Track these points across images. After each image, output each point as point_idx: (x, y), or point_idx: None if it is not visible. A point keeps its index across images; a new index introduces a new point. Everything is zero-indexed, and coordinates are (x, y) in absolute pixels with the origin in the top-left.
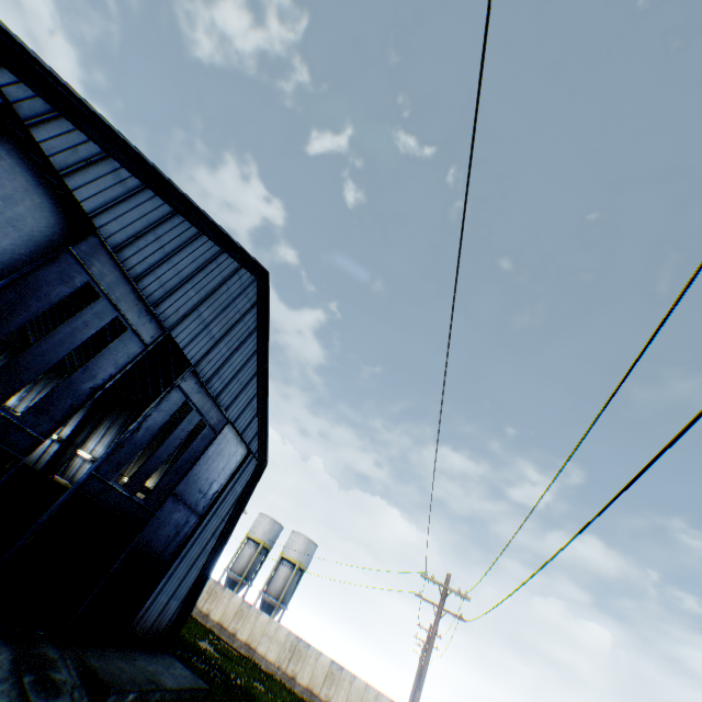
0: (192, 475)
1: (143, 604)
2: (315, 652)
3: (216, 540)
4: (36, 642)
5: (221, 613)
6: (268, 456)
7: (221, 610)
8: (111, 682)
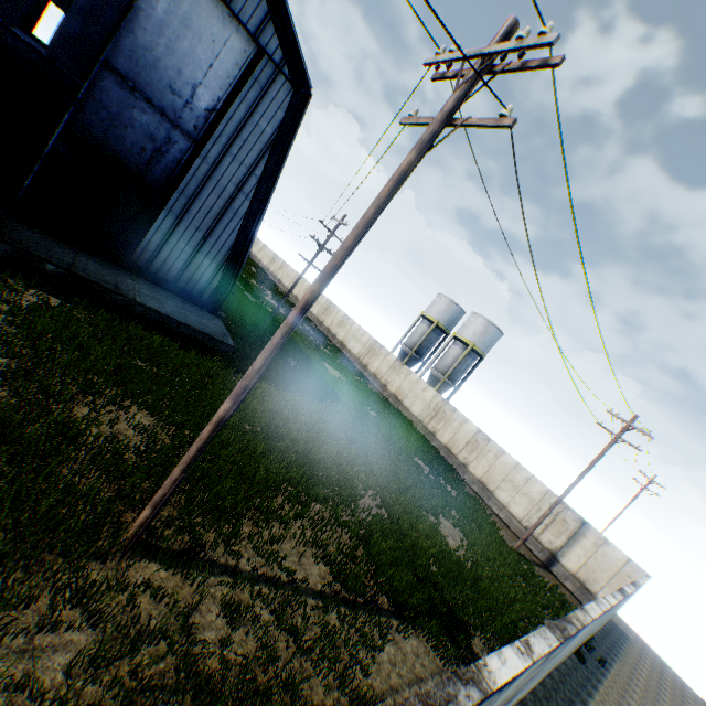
0: (139, 49)
1: (142, 234)
2: (460, 418)
3: (249, 202)
4: None
5: (376, 367)
6: (307, 78)
7: (376, 365)
8: (12, 238)
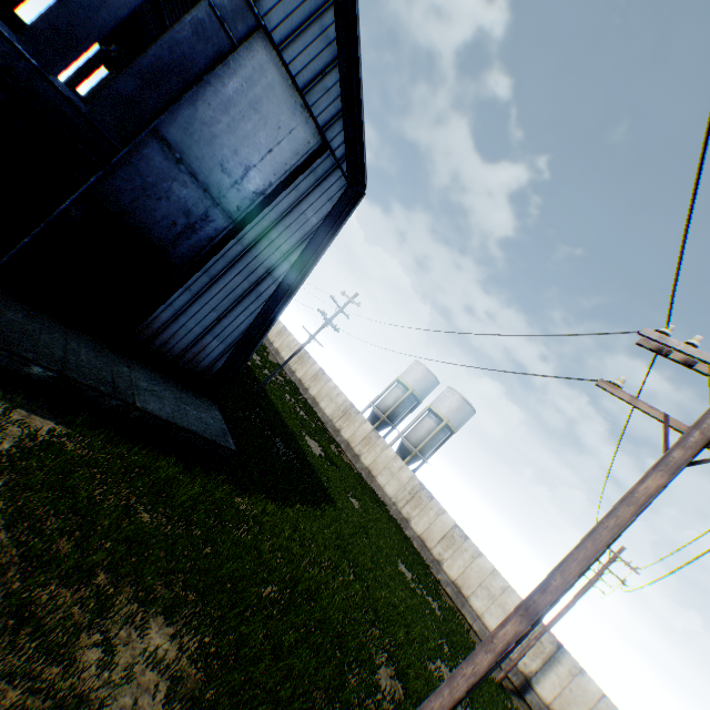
0: (197, 121)
1: (149, 312)
2: (437, 508)
3: (276, 286)
4: None
5: (350, 434)
6: (365, 177)
7: (350, 431)
8: None
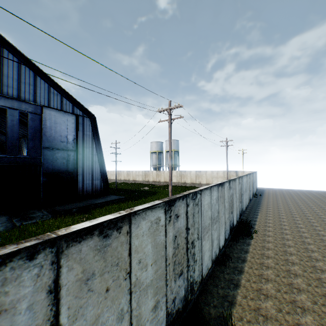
0: (48, 137)
1: (77, 187)
2: (188, 172)
3: (97, 156)
4: (26, 211)
5: (152, 178)
6: (92, 113)
7: (151, 178)
8: (60, 210)
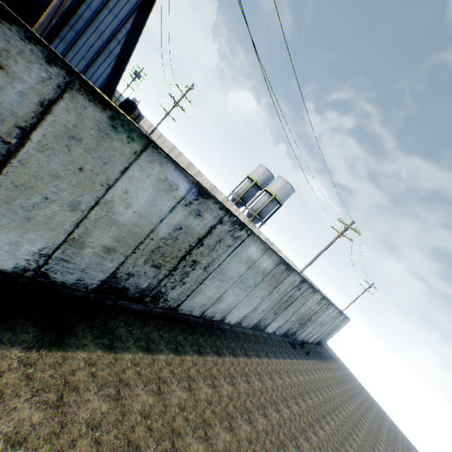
0: None
1: None
2: (257, 231)
3: (121, 47)
4: None
5: None
6: None
7: None
8: None
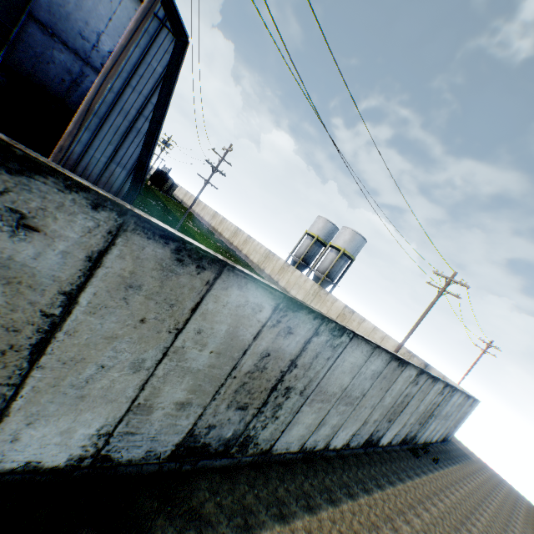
0: (55, 6)
1: None
2: (331, 299)
3: (149, 123)
4: None
5: (270, 270)
6: (184, 30)
7: (270, 268)
8: None
